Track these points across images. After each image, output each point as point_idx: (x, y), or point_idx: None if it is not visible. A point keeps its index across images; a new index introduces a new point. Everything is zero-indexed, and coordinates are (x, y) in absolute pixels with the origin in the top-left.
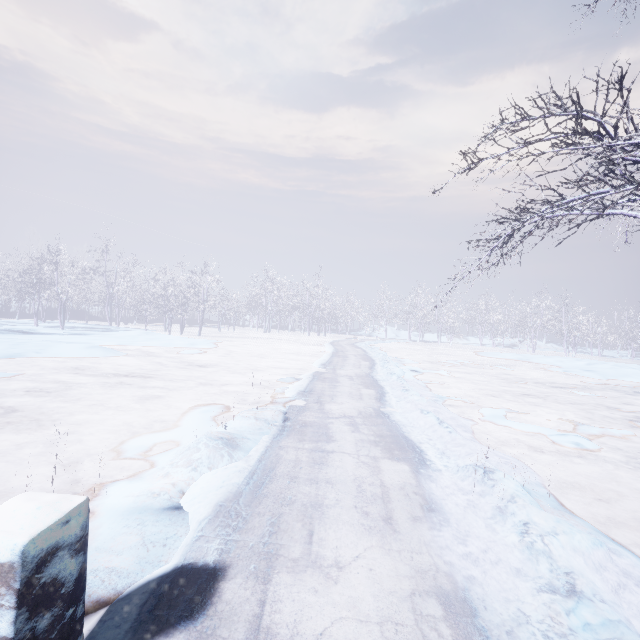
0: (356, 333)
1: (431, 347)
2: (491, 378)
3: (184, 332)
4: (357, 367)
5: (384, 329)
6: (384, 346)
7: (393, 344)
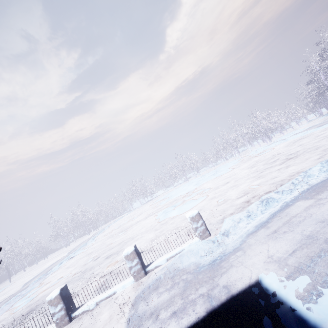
0: (123, 213)
1: (142, 207)
2: (113, 235)
3: (9, 282)
4: (42, 274)
5: (136, 203)
6: (115, 223)
7: (125, 216)
